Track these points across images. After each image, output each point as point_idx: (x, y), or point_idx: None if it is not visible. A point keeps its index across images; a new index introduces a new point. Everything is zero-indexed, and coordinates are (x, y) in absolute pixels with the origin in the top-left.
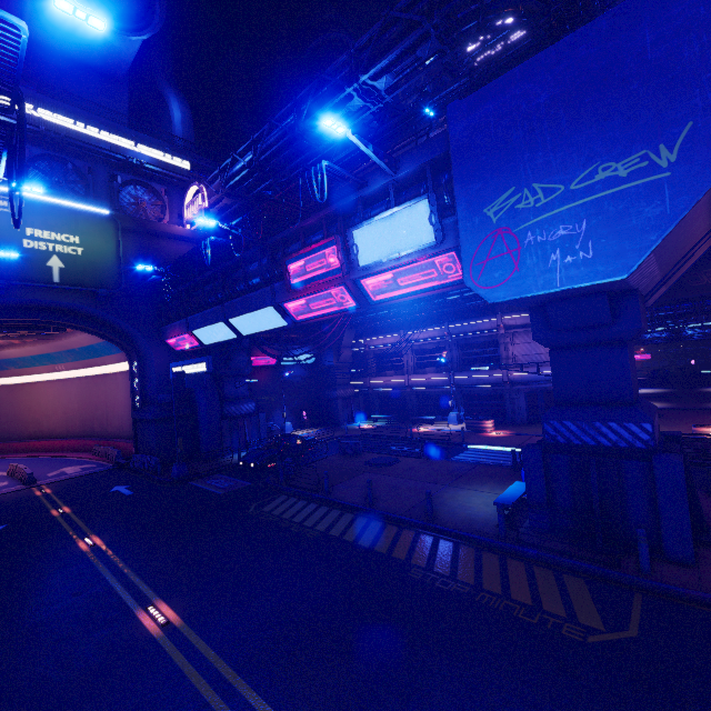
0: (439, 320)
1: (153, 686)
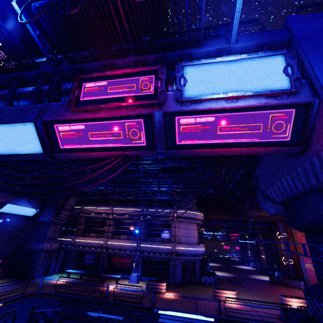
0: (137, 204)
1: None
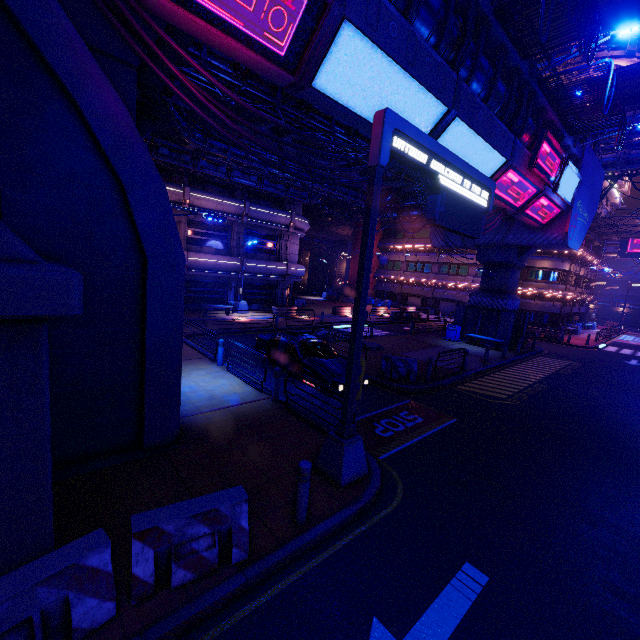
0: (229, 194)
1: None
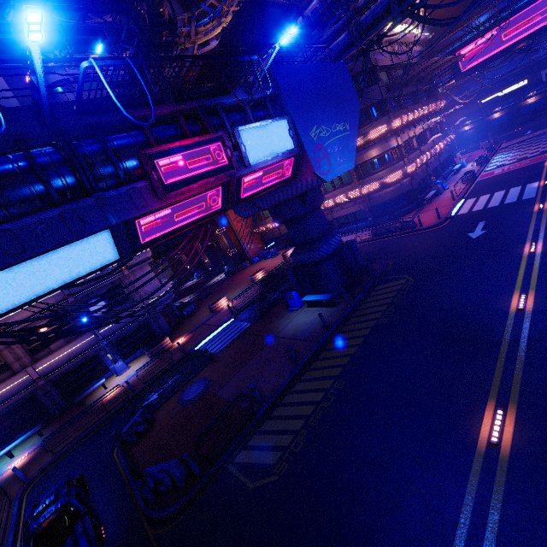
0: None
1: (546, 373)
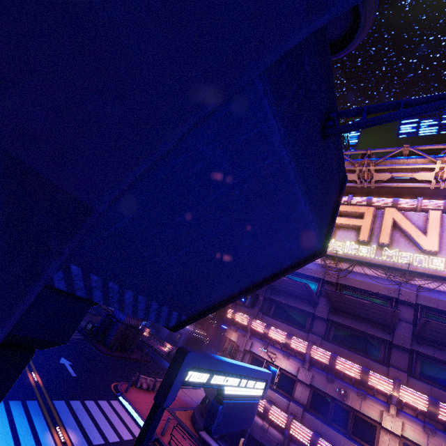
0: None
1: None
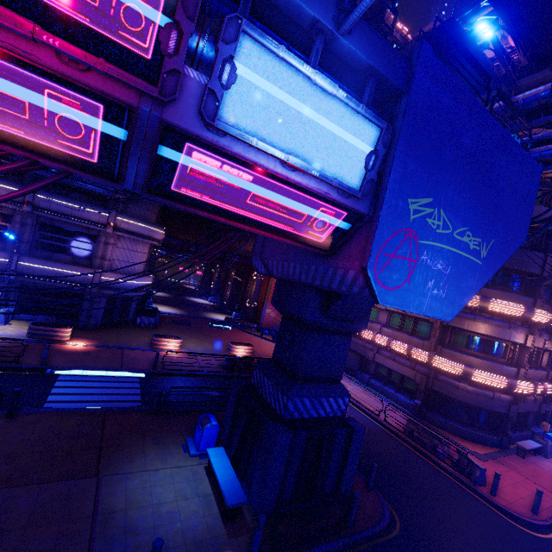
0: (15, 177)
1: None
